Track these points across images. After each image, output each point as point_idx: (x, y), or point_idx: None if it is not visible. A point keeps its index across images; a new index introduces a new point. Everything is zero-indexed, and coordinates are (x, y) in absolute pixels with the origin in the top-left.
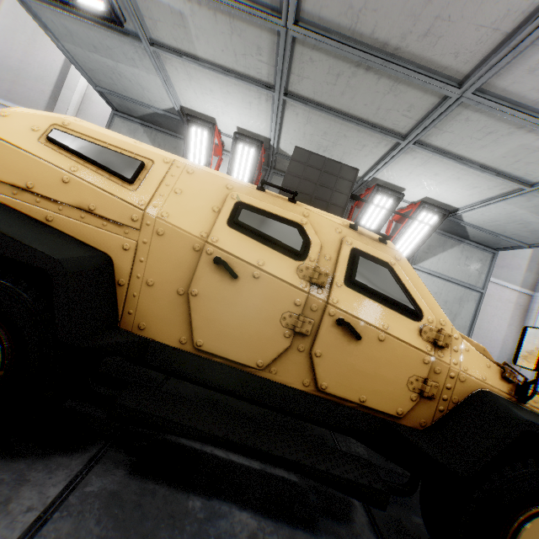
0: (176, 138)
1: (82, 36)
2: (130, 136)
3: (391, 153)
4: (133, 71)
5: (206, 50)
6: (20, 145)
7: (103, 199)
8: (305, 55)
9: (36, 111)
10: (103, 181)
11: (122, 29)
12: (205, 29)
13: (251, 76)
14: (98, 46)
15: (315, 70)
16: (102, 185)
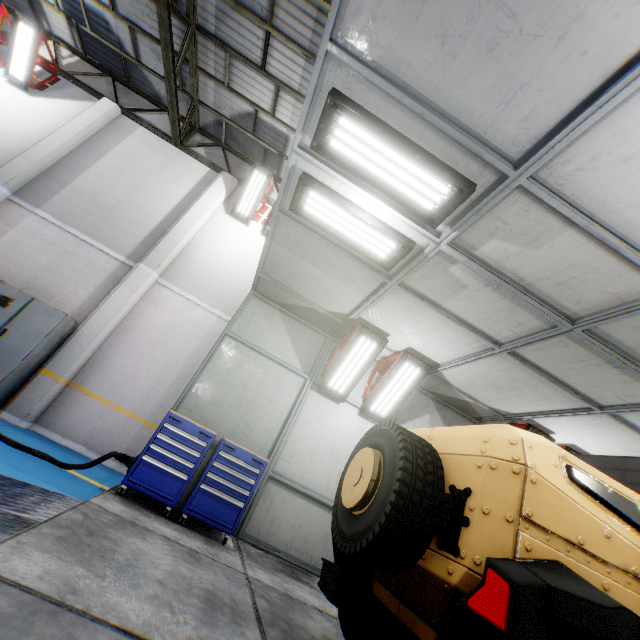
0: (314, 331)
1: (312, 251)
2: (265, 320)
3: (575, 412)
4: (337, 283)
5: (458, 306)
6: (560, 488)
7: (639, 559)
8: (563, 342)
9: (527, 433)
10: (628, 534)
11: (375, 266)
12: (477, 299)
13: (484, 331)
14: (321, 261)
15: (561, 351)
16: (631, 540)
